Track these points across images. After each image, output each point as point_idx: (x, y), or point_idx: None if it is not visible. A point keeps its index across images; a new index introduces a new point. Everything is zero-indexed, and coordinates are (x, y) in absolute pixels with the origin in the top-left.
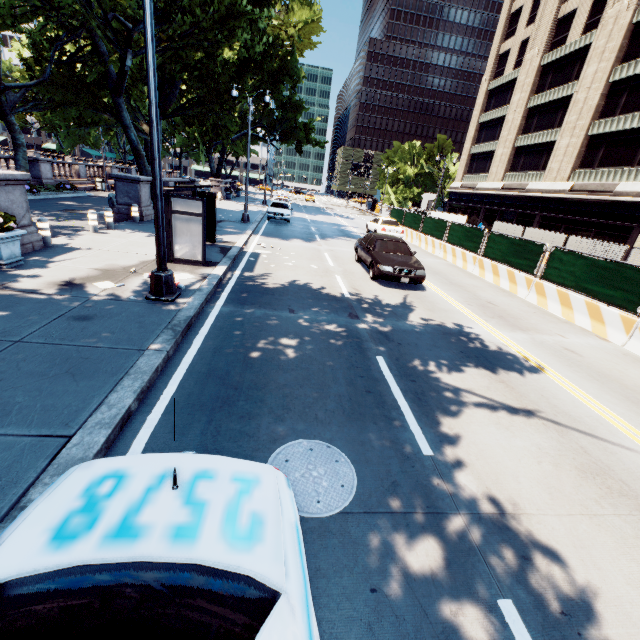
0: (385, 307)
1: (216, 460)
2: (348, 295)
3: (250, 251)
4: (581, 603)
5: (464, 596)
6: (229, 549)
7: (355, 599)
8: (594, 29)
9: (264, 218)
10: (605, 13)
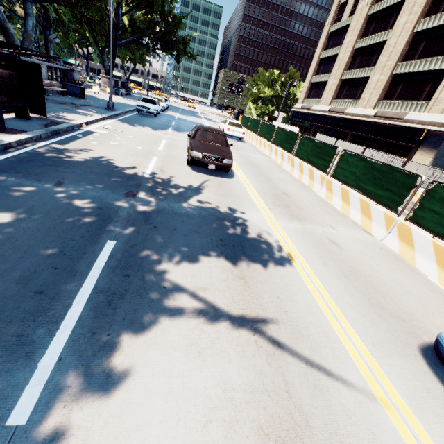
0: (177, 189)
1: None
2: (147, 175)
3: (86, 129)
4: None
5: None
6: None
7: None
8: None
9: (136, 110)
10: None
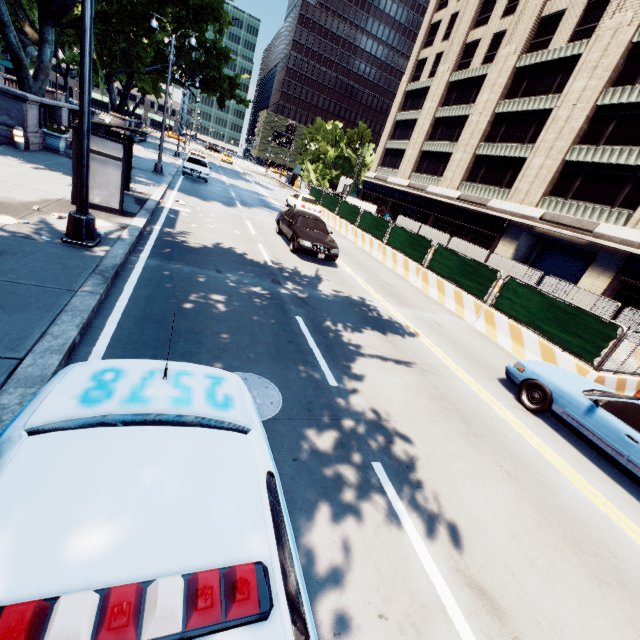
0: (303, 278)
1: (190, 366)
2: (271, 263)
3: (168, 207)
4: (418, 462)
5: (352, 461)
6: (214, 410)
7: (283, 464)
8: (490, 62)
9: (178, 172)
10: (499, 51)
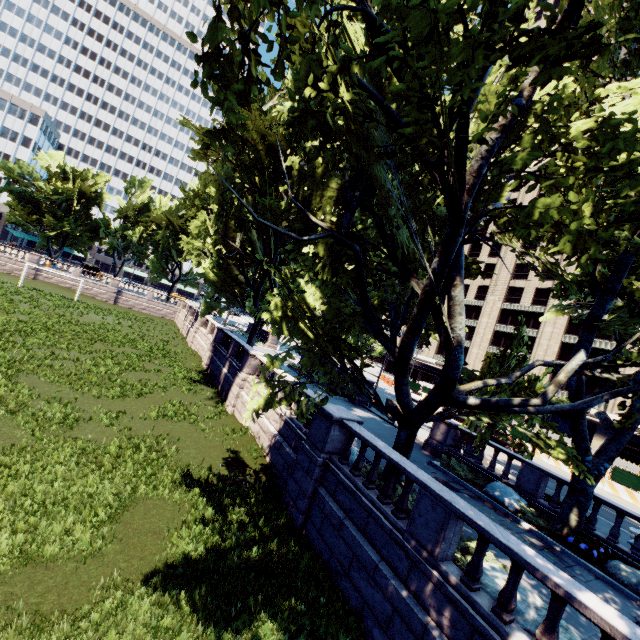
0: None
1: None
2: None
3: None
4: None
5: None
6: None
7: None
8: (481, 300)
9: None
10: (487, 297)
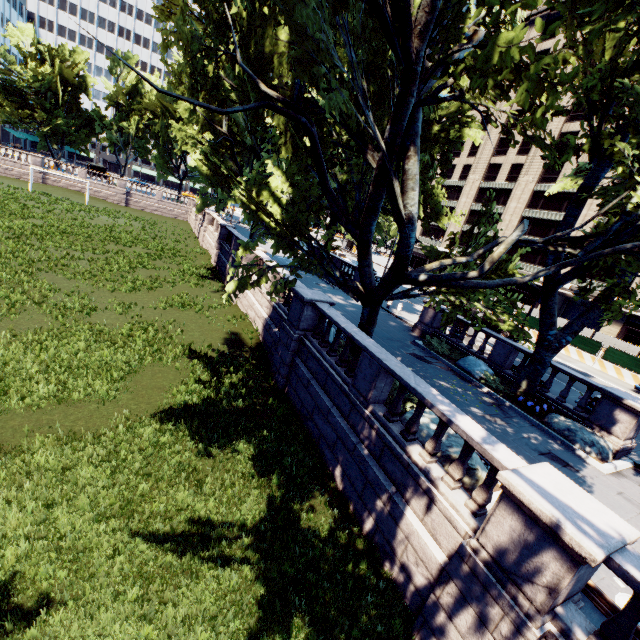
0: None
1: None
2: None
3: None
4: None
5: None
6: None
7: None
8: (512, 181)
9: None
10: (520, 177)
